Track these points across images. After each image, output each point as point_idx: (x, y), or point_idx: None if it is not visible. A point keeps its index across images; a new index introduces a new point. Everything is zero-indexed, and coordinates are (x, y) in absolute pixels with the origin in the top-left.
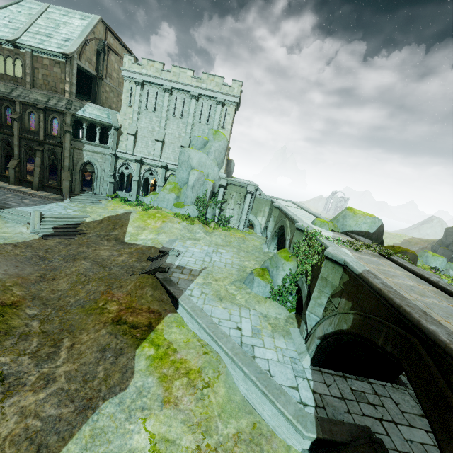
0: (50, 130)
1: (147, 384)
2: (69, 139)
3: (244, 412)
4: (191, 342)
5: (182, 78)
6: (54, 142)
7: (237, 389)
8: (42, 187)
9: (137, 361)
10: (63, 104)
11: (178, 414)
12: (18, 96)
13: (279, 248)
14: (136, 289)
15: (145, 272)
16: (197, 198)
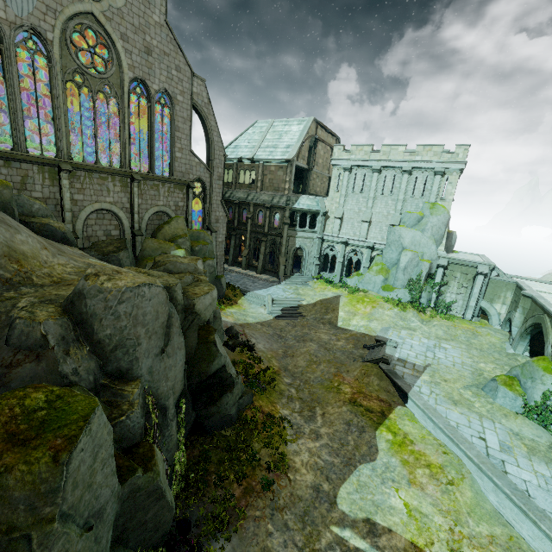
0: (273, 223)
1: (392, 463)
2: (287, 229)
3: (497, 521)
4: (427, 439)
5: (392, 155)
6: (275, 233)
7: (486, 498)
8: (263, 271)
9: (378, 441)
10: (283, 200)
11: (425, 496)
12: (252, 199)
13: (532, 351)
14: (363, 376)
15: (367, 361)
16: (409, 281)
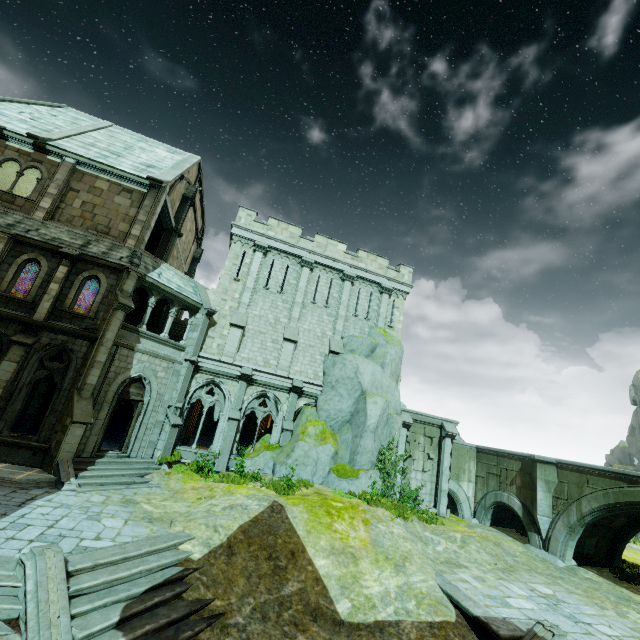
0: (71, 301)
1: None
2: (120, 322)
3: None
4: None
5: (330, 251)
6: (71, 327)
7: None
8: None
9: None
10: (122, 255)
11: None
12: (8, 225)
13: (575, 553)
14: None
15: None
16: (380, 452)
